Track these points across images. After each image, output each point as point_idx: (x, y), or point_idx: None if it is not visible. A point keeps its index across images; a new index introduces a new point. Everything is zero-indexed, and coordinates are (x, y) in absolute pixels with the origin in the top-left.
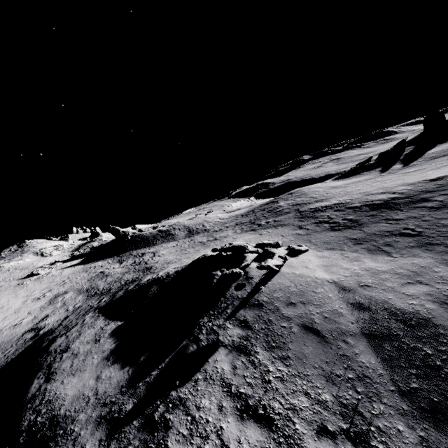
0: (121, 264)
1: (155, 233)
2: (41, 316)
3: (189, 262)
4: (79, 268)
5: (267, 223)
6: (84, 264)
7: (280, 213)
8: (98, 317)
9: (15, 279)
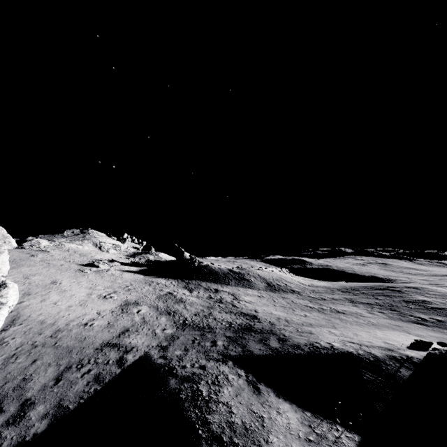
0: (191, 292)
1: (225, 270)
2: (119, 327)
3: (370, 341)
4: (140, 277)
5: (442, 322)
6: (144, 275)
7: (446, 312)
8: (254, 383)
9: (74, 262)
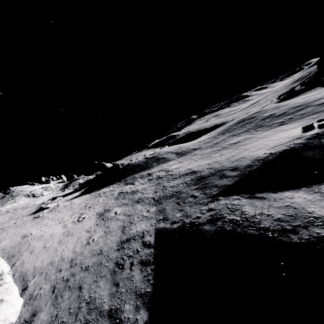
0: (134, 184)
1: (143, 160)
2: (115, 229)
3: (280, 141)
4: (87, 196)
5: (292, 118)
6: (89, 194)
7: (287, 113)
8: (253, 196)
9: (24, 216)
